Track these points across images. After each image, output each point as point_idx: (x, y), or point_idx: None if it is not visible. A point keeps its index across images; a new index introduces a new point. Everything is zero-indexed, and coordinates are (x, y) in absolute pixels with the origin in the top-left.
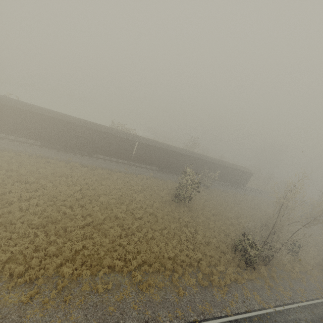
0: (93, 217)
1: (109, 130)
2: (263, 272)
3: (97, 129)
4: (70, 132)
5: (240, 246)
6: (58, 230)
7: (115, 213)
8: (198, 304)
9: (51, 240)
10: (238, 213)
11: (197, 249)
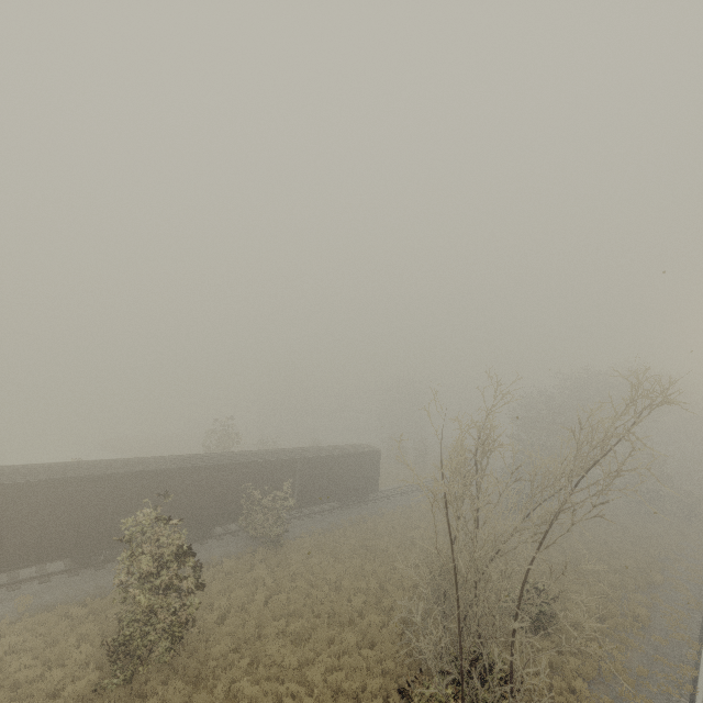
0: None
1: None
2: None
3: None
4: None
5: None
6: None
7: None
8: None
9: None
10: (377, 579)
11: None
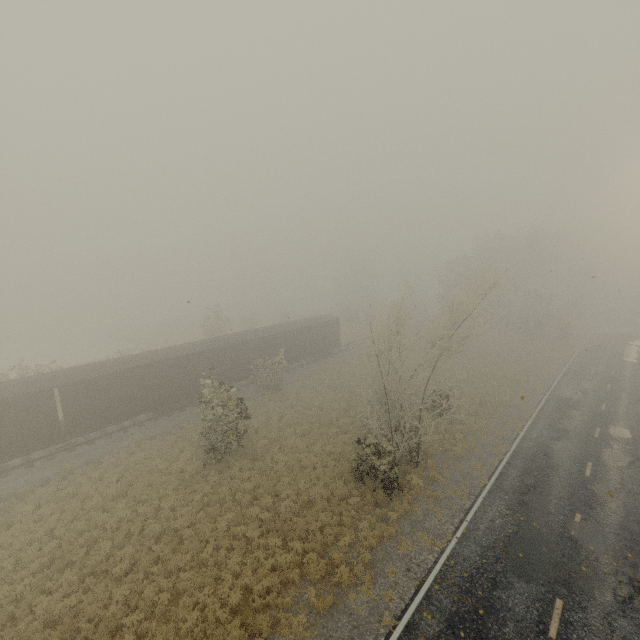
0: None
1: None
2: (417, 482)
3: None
4: None
5: (364, 465)
6: None
7: (44, 615)
8: None
9: None
10: (345, 401)
11: (291, 536)
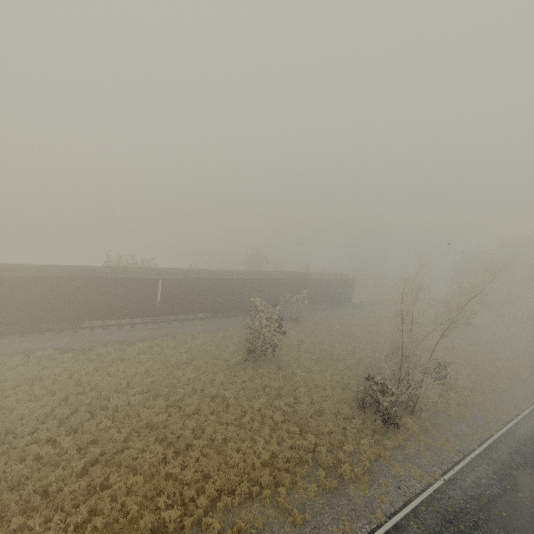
0: (102, 444)
1: (103, 272)
2: (411, 426)
3: (77, 277)
4: (22, 295)
5: (368, 398)
6: (27, 500)
7: (147, 420)
8: (330, 526)
9: (13, 528)
10: (352, 346)
11: (305, 430)
